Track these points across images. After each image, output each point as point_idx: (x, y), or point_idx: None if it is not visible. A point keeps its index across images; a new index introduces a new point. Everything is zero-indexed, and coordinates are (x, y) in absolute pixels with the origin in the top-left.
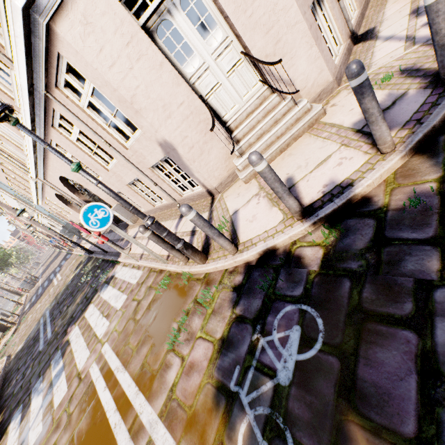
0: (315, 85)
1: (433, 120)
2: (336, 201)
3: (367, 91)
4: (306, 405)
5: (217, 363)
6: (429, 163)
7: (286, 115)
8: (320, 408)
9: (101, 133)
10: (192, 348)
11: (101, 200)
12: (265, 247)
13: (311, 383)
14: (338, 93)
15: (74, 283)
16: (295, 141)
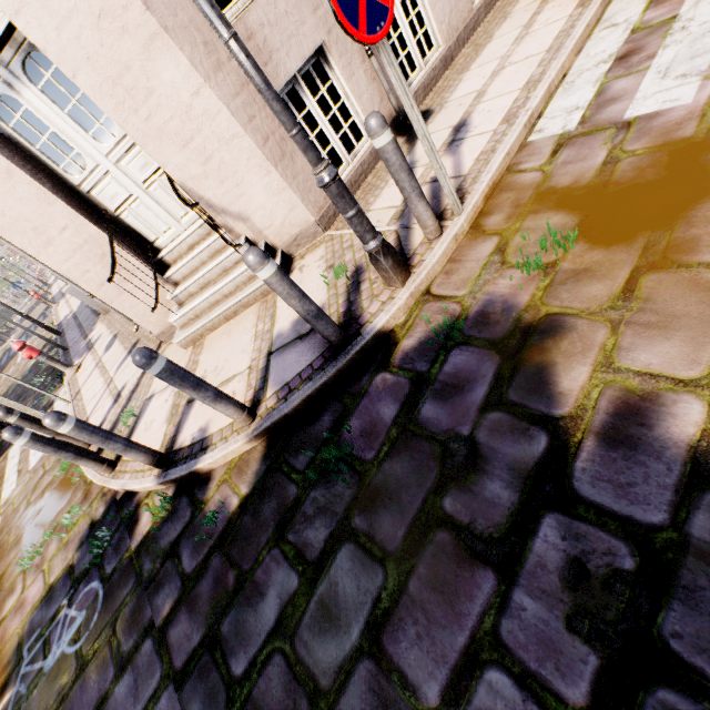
0: (287, 225)
1: (288, 407)
2: (184, 467)
3: (169, 382)
4: (41, 701)
5: (34, 614)
6: (258, 466)
7: (238, 266)
8: (43, 709)
9: None
10: (34, 580)
11: None
12: (123, 488)
13: (54, 681)
14: (320, 245)
15: (29, 379)
16: (246, 309)
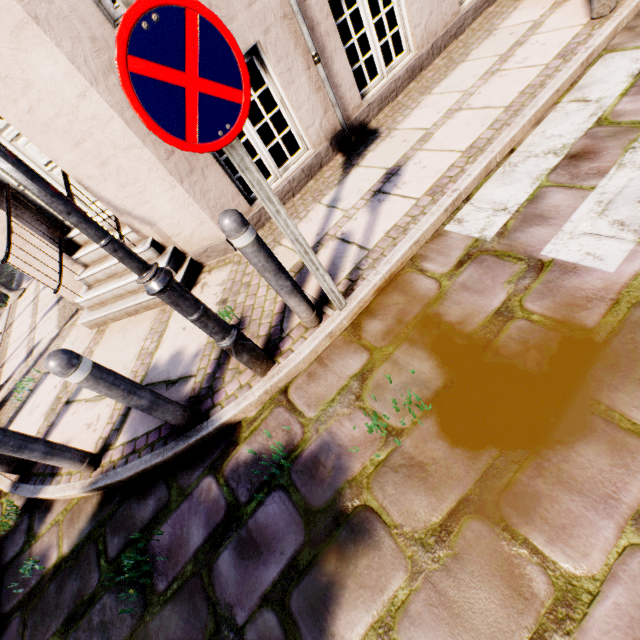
0: (197, 236)
1: (122, 474)
2: (31, 488)
3: None
4: None
5: None
6: (85, 523)
7: None
8: None
9: None
10: None
11: None
12: None
13: None
14: (227, 264)
15: None
16: (147, 310)
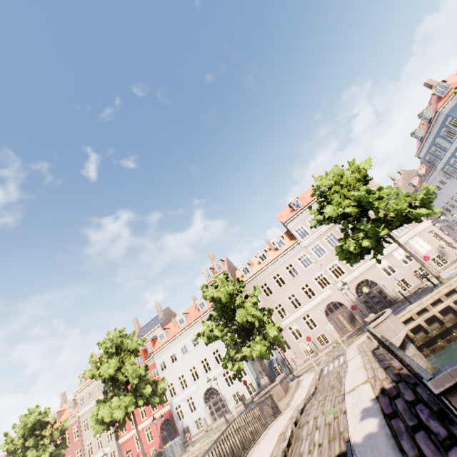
0: None
1: None
2: None
3: None
4: None
5: None
6: None
7: None
8: None
9: (415, 251)
10: None
11: (373, 296)
12: None
13: None
14: None
15: None
16: None
